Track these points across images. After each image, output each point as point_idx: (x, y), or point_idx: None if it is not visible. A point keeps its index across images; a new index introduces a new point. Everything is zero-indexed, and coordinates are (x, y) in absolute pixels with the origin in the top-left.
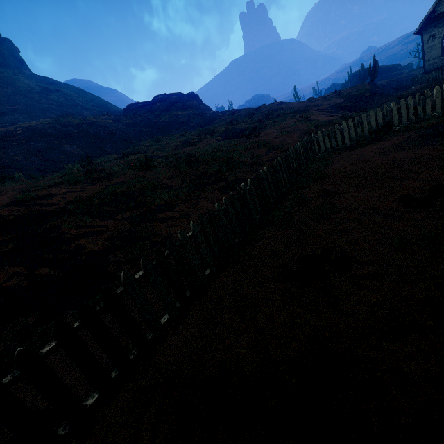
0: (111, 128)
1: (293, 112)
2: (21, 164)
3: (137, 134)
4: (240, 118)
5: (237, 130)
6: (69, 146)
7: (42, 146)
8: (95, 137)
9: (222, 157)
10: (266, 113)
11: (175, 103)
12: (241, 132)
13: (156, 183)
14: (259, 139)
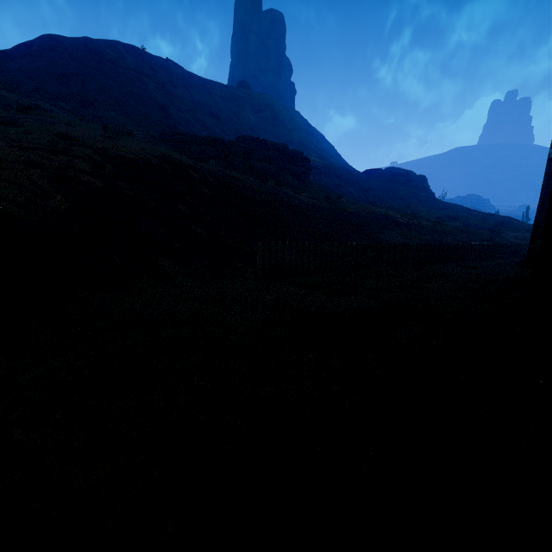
0: (371, 185)
1: (524, 230)
2: (333, 190)
3: (385, 196)
4: (475, 217)
5: (474, 225)
6: (349, 188)
7: (336, 182)
8: (361, 187)
9: (481, 235)
10: (498, 221)
11: (411, 181)
12: (476, 227)
13: (454, 233)
14: (501, 236)
